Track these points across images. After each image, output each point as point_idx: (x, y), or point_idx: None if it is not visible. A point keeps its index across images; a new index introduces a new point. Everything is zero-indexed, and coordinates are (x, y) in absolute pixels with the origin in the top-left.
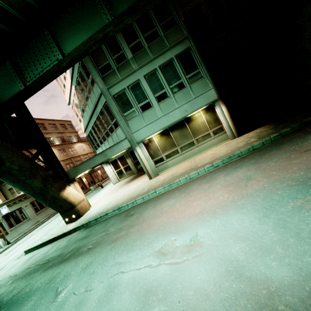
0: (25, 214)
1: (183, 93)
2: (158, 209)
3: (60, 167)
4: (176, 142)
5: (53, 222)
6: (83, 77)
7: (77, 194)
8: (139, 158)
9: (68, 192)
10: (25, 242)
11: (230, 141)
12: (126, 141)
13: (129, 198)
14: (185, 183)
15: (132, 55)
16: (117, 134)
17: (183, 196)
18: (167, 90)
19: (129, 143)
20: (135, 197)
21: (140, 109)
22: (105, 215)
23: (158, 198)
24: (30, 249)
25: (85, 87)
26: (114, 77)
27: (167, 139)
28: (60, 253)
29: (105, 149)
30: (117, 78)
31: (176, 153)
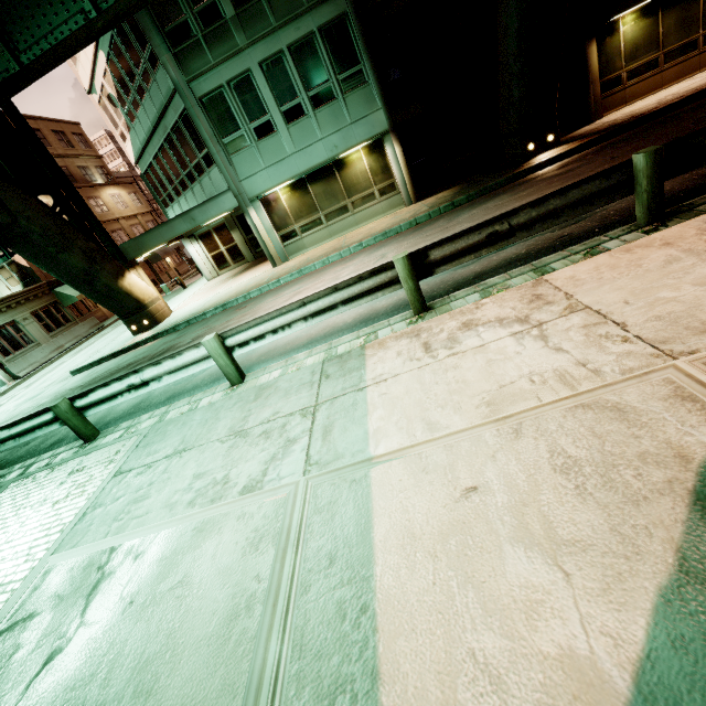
0: (26, 333)
1: (332, 111)
2: (278, 297)
3: (107, 238)
4: (318, 203)
5: (98, 343)
6: (129, 42)
7: (147, 287)
8: (254, 229)
9: (130, 282)
10: (55, 371)
11: (403, 209)
12: (230, 195)
13: (239, 292)
14: (320, 268)
15: (234, 10)
16: (211, 179)
17: (311, 281)
18: (303, 101)
19: (235, 199)
20: (249, 289)
21: (254, 134)
22: (202, 316)
23: (281, 287)
24: (80, 369)
25: (134, 64)
26: (199, 56)
27: (304, 198)
28: (143, 356)
29: (191, 208)
30: (207, 61)
31: (318, 224)
